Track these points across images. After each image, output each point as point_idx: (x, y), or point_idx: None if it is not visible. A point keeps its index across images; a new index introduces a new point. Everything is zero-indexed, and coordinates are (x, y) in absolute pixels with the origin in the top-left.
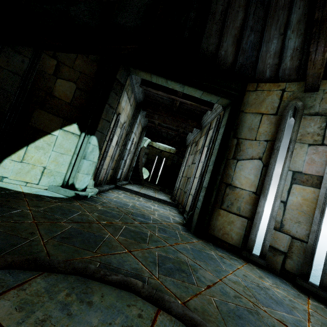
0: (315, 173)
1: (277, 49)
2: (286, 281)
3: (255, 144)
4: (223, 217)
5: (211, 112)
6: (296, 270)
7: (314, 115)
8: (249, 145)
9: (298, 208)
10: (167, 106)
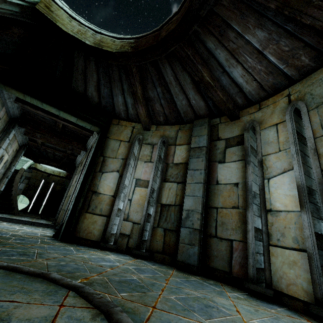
0: (147, 179)
1: (123, 102)
2: (128, 255)
3: (115, 161)
4: (88, 219)
5: (92, 136)
6: (134, 244)
7: (148, 144)
8: (111, 162)
9: (137, 202)
10: (51, 126)
